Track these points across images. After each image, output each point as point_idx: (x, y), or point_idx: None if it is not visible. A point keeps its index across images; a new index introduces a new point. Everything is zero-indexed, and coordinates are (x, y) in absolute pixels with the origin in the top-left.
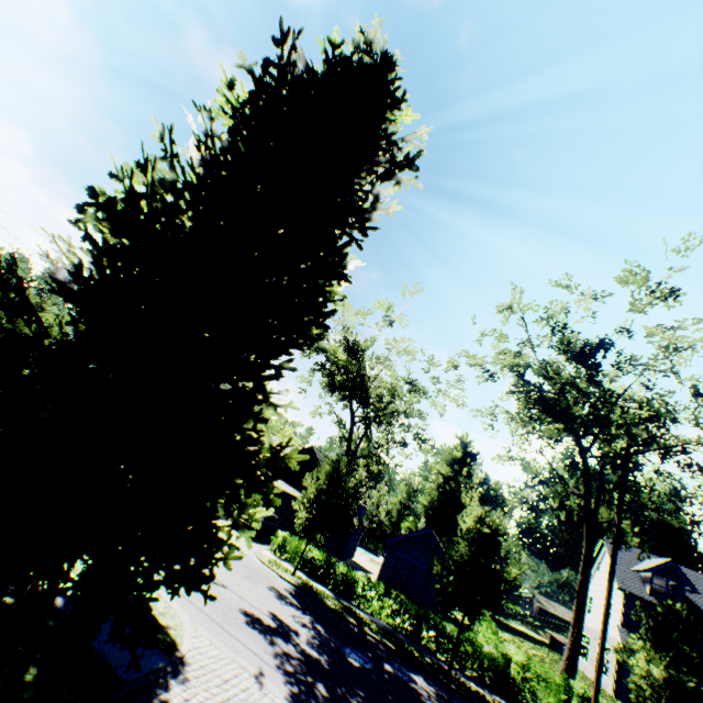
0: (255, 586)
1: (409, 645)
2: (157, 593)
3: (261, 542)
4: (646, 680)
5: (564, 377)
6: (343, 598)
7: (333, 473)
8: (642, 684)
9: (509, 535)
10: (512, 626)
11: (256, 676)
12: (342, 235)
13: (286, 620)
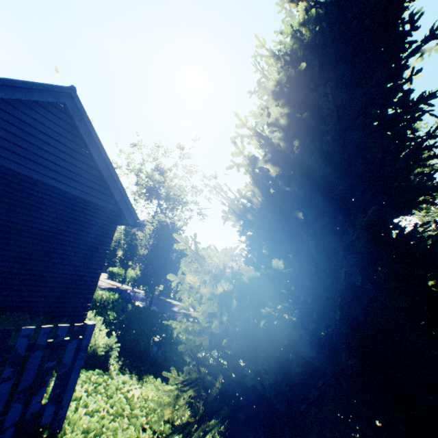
0: None
1: None
2: None
3: None
4: None
5: None
6: None
7: None
8: None
9: None
10: None
11: None
12: None
13: None
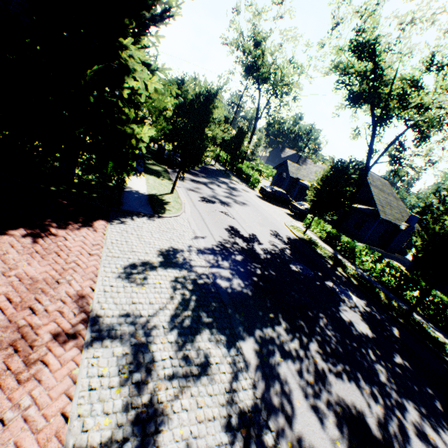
0: (259, 226)
1: (379, 291)
2: (180, 204)
3: (302, 222)
4: None
5: None
6: (341, 256)
7: (333, 168)
8: None
9: None
10: None
11: (197, 236)
12: None
13: (260, 239)
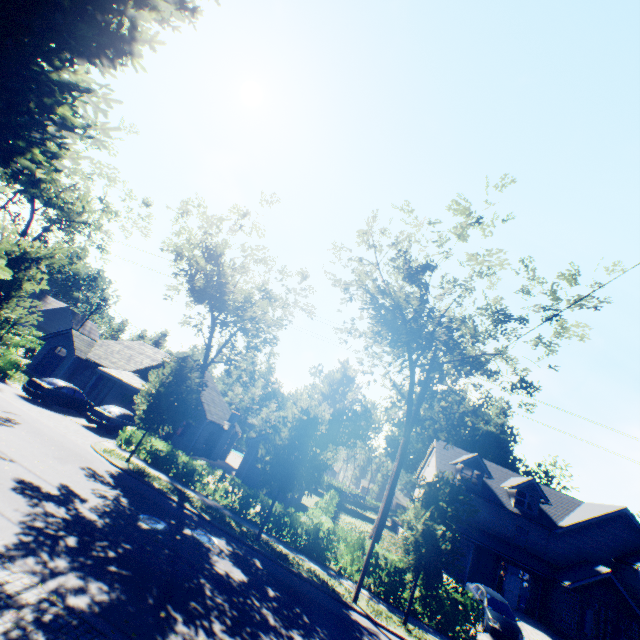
0: (63, 465)
1: (230, 518)
2: None
3: (112, 437)
4: (411, 531)
5: (399, 294)
6: (180, 483)
7: (177, 370)
8: (408, 535)
9: (326, 422)
10: (365, 515)
11: None
12: (55, 37)
13: (79, 491)
